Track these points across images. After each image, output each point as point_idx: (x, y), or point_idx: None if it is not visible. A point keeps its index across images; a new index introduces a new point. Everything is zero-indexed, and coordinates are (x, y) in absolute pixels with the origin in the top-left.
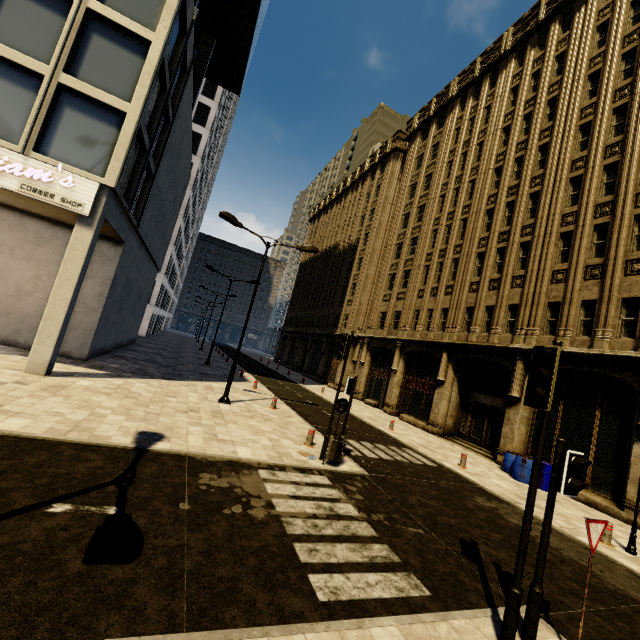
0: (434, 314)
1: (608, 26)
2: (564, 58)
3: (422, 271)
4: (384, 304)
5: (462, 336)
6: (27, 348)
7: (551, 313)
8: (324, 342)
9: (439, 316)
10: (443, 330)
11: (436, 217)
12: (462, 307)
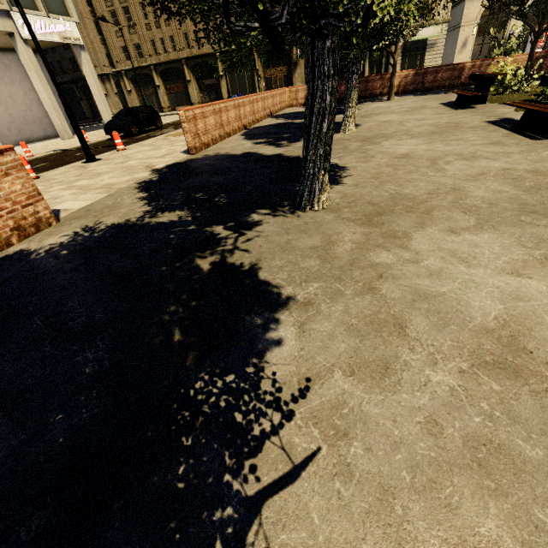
0: (166, 41)
1: None
2: None
3: (140, 8)
4: (120, 40)
5: (188, 52)
6: (55, 137)
7: None
8: (75, 88)
9: (170, 42)
10: (175, 51)
11: None
12: (181, 34)
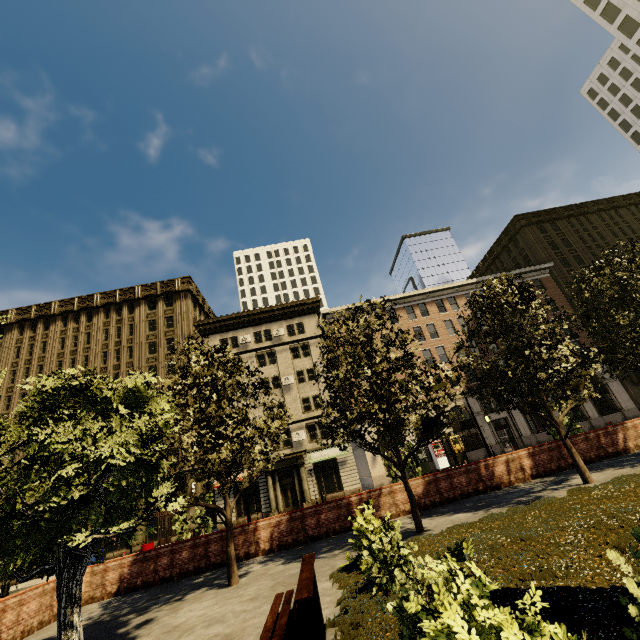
0: None
1: (109, 332)
2: (90, 336)
3: None
4: None
5: None
6: None
7: None
8: None
9: None
10: None
11: (4, 413)
12: None
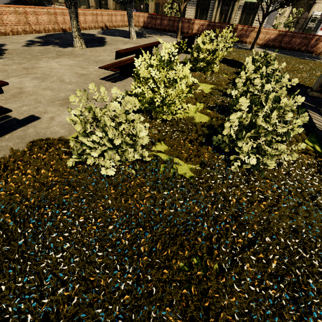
0: None
1: None
2: None
3: None
4: None
5: None
6: None
7: None
8: None
9: None
10: None
11: None
12: None
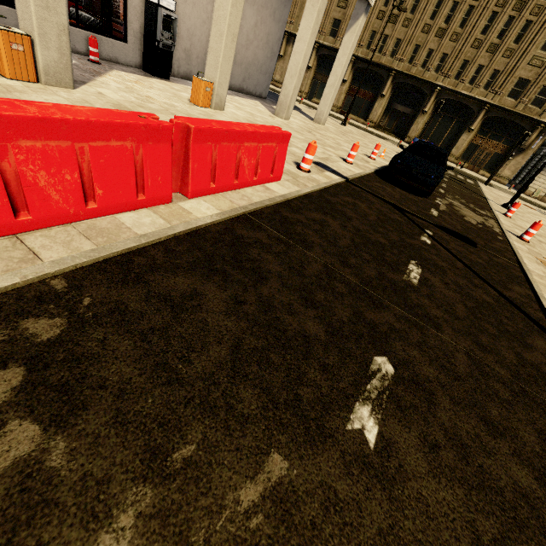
0: (390, 41)
1: None
2: None
3: None
4: (339, 10)
5: (406, 67)
6: (246, 93)
7: (461, 66)
8: None
9: (393, 44)
10: (391, 57)
11: None
12: (413, 43)
